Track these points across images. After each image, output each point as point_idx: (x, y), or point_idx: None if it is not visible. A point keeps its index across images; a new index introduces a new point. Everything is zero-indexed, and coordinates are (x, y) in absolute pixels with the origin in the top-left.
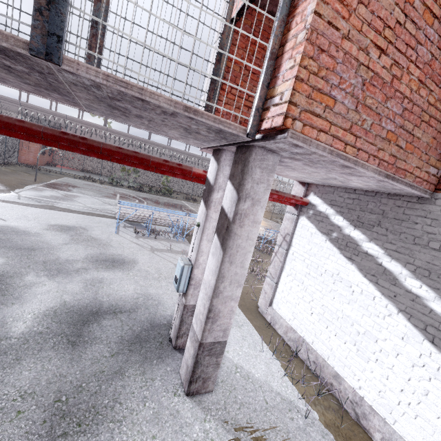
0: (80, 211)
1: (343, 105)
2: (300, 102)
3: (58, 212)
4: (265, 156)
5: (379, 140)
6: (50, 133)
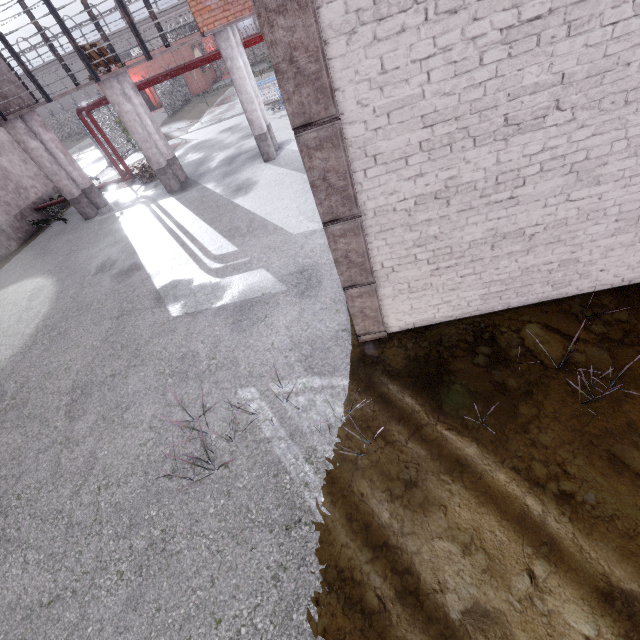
0: (239, 114)
1: (214, 4)
2: (200, 20)
3: (224, 122)
4: (221, 34)
5: (241, 0)
6: (168, 73)
